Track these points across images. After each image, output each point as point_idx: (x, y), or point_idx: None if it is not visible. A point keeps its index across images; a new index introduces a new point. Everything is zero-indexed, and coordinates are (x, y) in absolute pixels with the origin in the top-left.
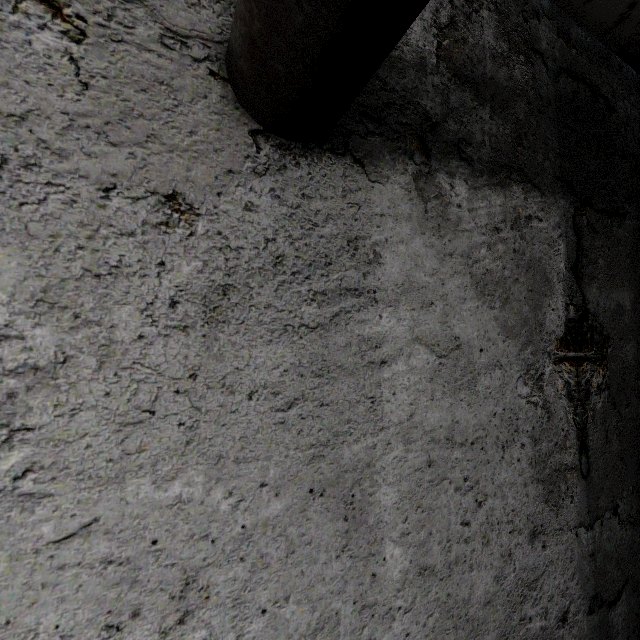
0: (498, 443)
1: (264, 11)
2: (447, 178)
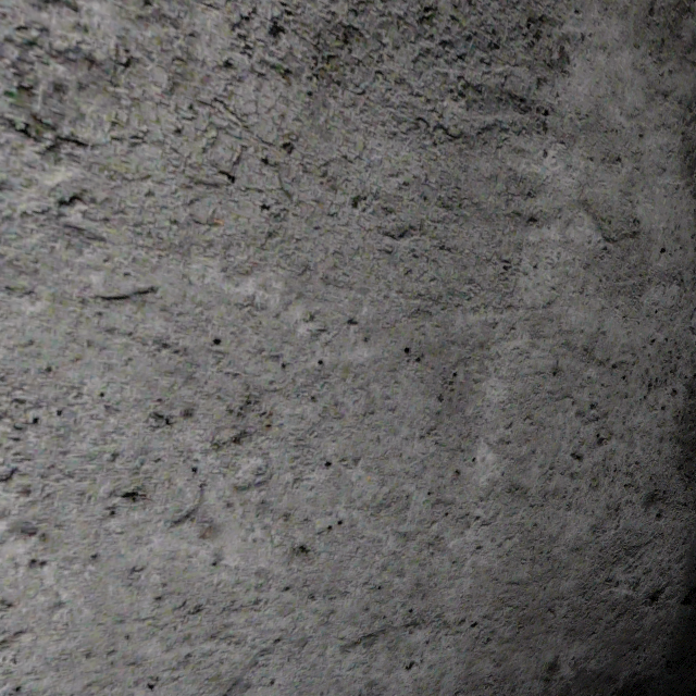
0: (645, 378)
1: None
2: None
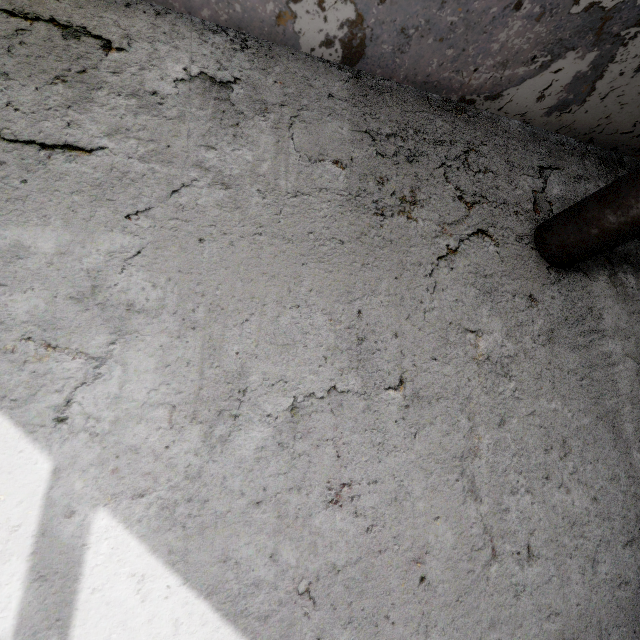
0: None
1: (578, 238)
2: (623, 275)
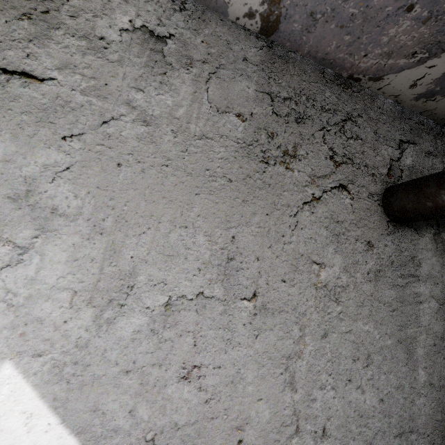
0: None
1: (415, 206)
2: (444, 234)
